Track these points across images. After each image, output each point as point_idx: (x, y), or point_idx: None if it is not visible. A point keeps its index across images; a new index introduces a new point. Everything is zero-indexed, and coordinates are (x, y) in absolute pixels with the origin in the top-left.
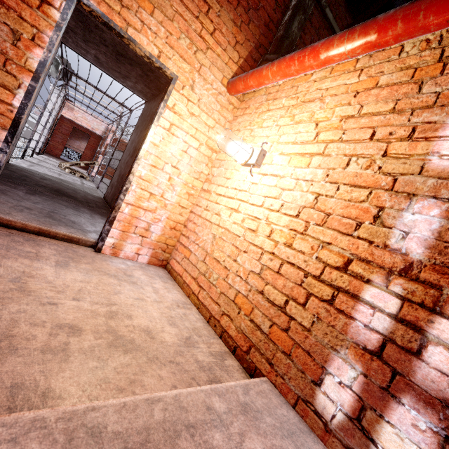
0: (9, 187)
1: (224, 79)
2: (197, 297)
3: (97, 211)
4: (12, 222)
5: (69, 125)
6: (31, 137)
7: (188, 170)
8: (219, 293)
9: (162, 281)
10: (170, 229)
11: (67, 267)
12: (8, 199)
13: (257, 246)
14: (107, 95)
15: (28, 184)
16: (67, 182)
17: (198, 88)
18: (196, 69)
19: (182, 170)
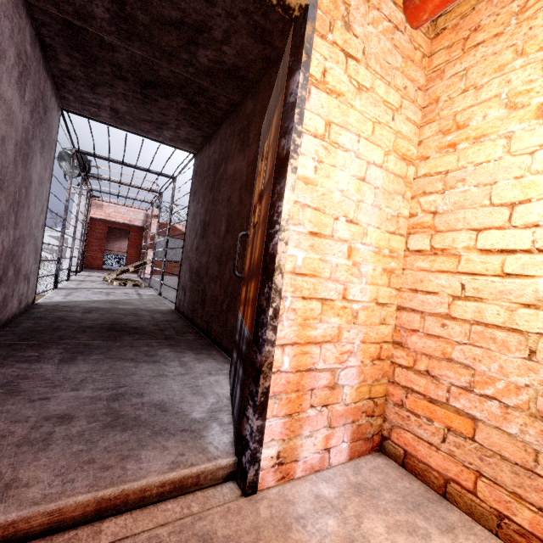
0: (27, 364)
1: None
2: None
3: (182, 344)
4: (17, 523)
5: (103, 226)
6: (60, 256)
7: (376, 220)
8: None
9: (442, 532)
10: (370, 362)
11: None
12: (17, 410)
13: None
14: (139, 167)
15: (63, 337)
16: (121, 303)
17: (358, 23)
18: None
19: (366, 224)
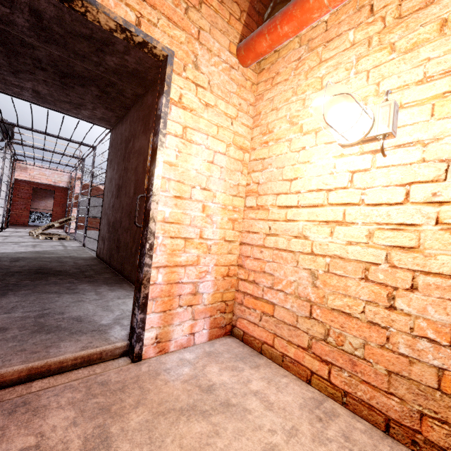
0: None
1: (231, 46)
2: (329, 383)
3: (99, 280)
4: None
5: (28, 187)
6: None
7: (222, 188)
8: (384, 373)
9: (251, 368)
10: (222, 278)
11: (110, 449)
12: None
13: (442, 275)
14: (61, 137)
15: None
16: (46, 253)
17: (204, 65)
18: (194, 36)
19: (215, 190)
